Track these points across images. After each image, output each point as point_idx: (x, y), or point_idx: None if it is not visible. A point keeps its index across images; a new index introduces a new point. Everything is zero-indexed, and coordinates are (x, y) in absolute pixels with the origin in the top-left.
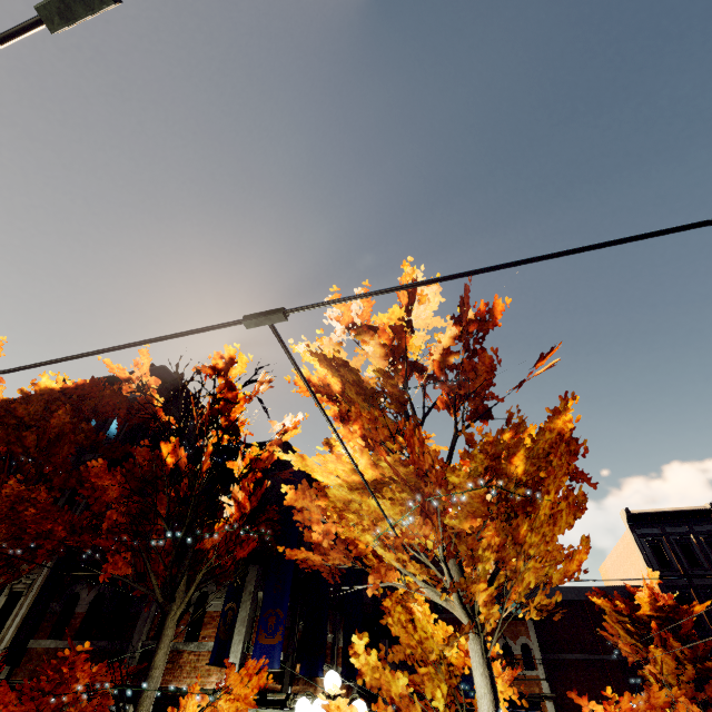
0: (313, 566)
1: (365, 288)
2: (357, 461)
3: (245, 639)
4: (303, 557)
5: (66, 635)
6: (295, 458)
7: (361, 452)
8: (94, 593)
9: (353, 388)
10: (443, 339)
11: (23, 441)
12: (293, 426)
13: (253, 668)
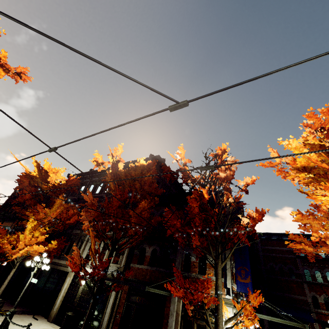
0: (303, 252)
1: (327, 108)
2: None
3: (230, 278)
4: (299, 248)
5: (144, 264)
6: (328, 199)
7: None
8: (151, 248)
9: None
10: None
11: (135, 186)
12: (251, 183)
13: (256, 293)
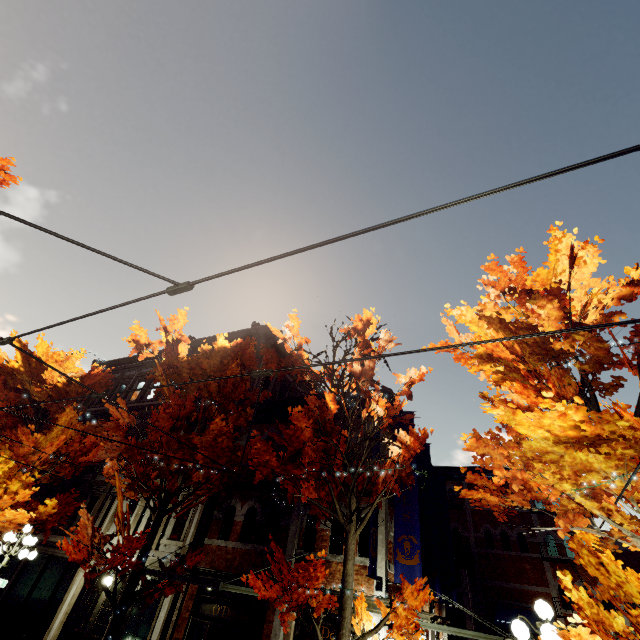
0: (486, 505)
1: (518, 255)
2: (568, 417)
3: (385, 557)
4: (478, 497)
5: (231, 538)
6: (502, 413)
7: (575, 409)
8: (246, 507)
9: (528, 349)
10: (604, 300)
11: (208, 387)
12: (418, 379)
13: (419, 584)
